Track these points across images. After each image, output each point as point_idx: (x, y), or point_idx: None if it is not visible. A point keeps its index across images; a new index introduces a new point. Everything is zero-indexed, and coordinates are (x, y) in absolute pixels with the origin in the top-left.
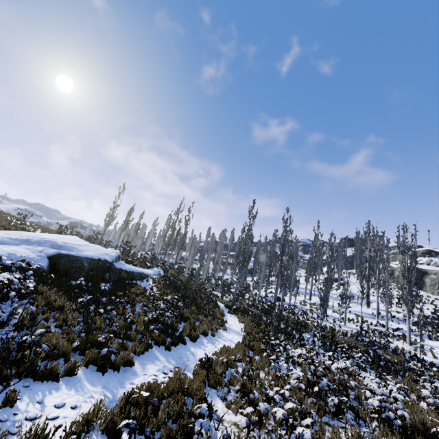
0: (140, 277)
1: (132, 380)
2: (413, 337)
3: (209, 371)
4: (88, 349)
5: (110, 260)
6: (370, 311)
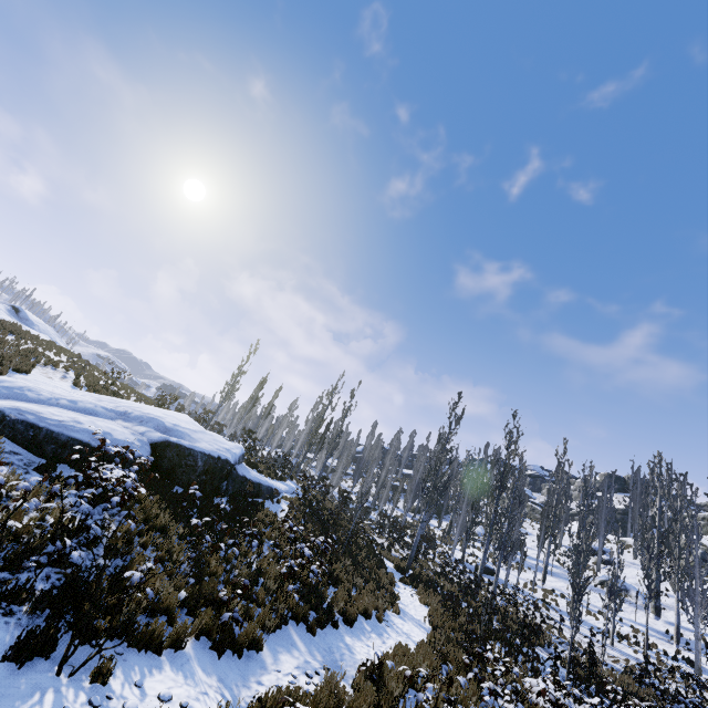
0: (269, 494)
1: (260, 676)
2: None
3: (379, 687)
4: (201, 607)
5: (232, 461)
6: (660, 625)
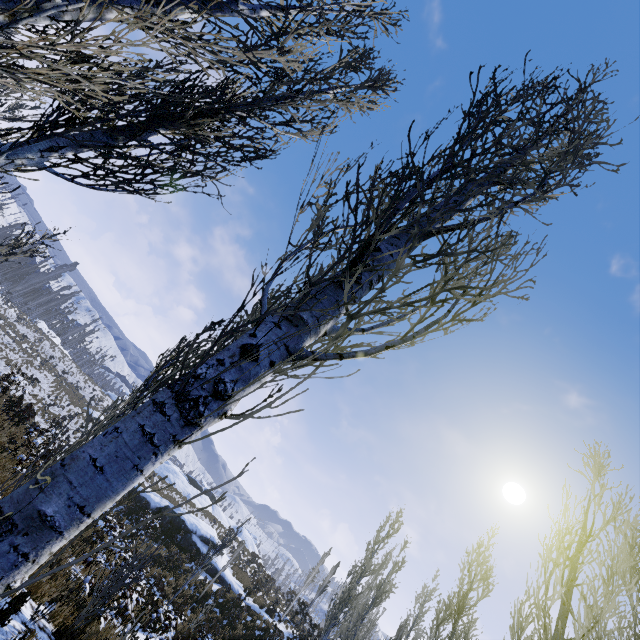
0: (213, 572)
1: None
2: None
3: None
4: None
5: (189, 526)
6: None
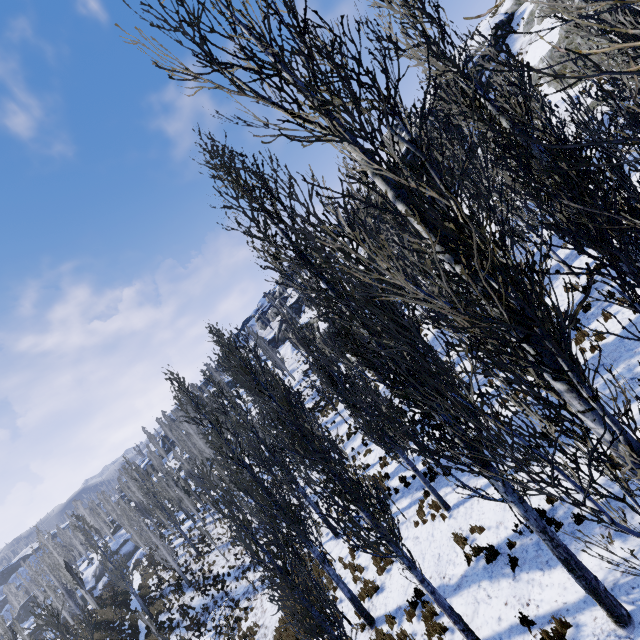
0: None
1: None
2: None
3: None
4: None
5: None
6: None
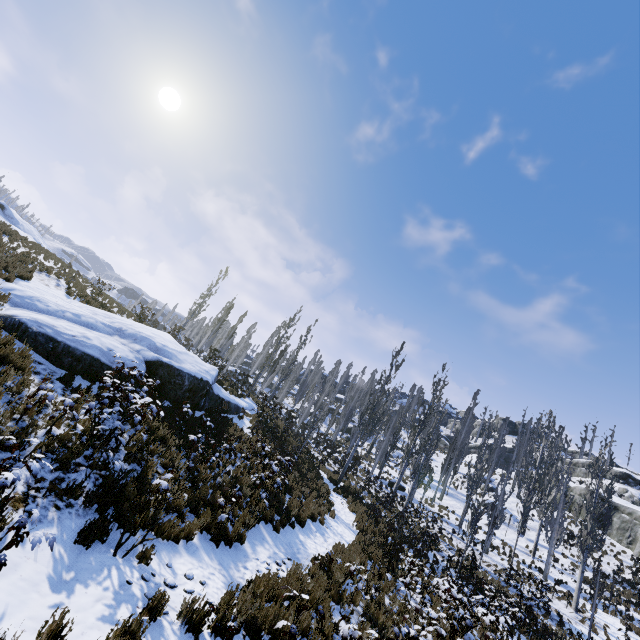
0: (235, 411)
1: (245, 563)
2: (581, 600)
3: (328, 576)
4: (200, 508)
5: (210, 382)
6: (523, 541)
